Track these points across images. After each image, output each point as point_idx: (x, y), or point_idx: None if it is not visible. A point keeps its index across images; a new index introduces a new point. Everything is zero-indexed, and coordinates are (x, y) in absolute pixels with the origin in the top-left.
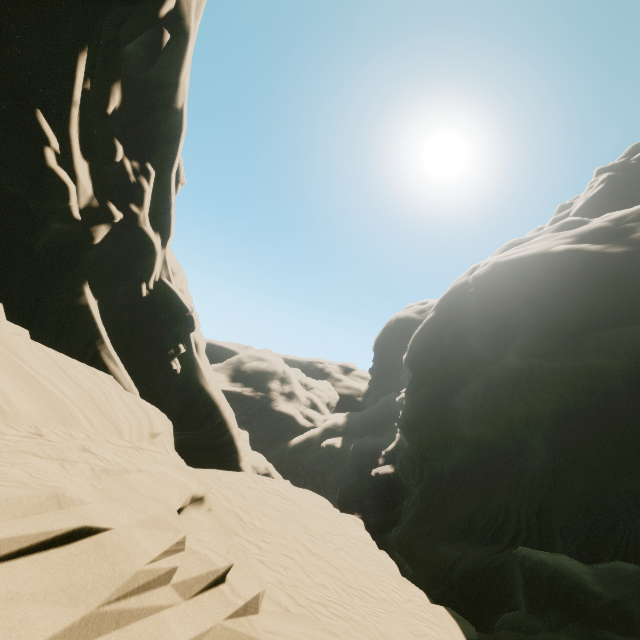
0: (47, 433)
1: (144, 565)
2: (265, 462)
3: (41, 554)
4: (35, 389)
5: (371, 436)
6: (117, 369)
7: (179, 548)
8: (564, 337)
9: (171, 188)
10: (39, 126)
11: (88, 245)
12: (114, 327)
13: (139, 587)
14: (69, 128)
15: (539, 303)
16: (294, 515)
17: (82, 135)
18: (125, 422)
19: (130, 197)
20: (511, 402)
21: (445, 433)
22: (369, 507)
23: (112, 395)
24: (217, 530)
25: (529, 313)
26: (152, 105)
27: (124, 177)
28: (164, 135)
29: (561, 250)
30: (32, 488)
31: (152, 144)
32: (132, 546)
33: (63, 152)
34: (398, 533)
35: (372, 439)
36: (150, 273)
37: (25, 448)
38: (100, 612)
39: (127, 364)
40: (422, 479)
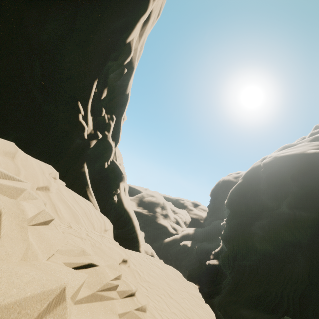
0: (73, 226)
1: (109, 281)
2: (151, 249)
3: (80, 270)
4: (68, 208)
5: (207, 242)
6: (92, 199)
7: (119, 278)
8: (313, 200)
9: (121, 123)
10: (78, 106)
11: (88, 148)
12: (92, 180)
13: (107, 288)
14: (88, 106)
15: (299, 180)
16: (164, 277)
17: (91, 107)
18: (96, 223)
19: (105, 128)
20: (284, 233)
21: (247, 246)
22: (204, 282)
23: (92, 211)
24: (131, 275)
25: (294, 185)
26: (117, 93)
27: (104, 121)
28: (120, 104)
29: (312, 152)
30: (76, 247)
31: (115, 107)
32: (105, 273)
33: (84, 114)
34: (219, 299)
35: (207, 244)
36: (109, 158)
37: (70, 232)
38: (96, 293)
39: (96, 196)
40: (233, 270)
